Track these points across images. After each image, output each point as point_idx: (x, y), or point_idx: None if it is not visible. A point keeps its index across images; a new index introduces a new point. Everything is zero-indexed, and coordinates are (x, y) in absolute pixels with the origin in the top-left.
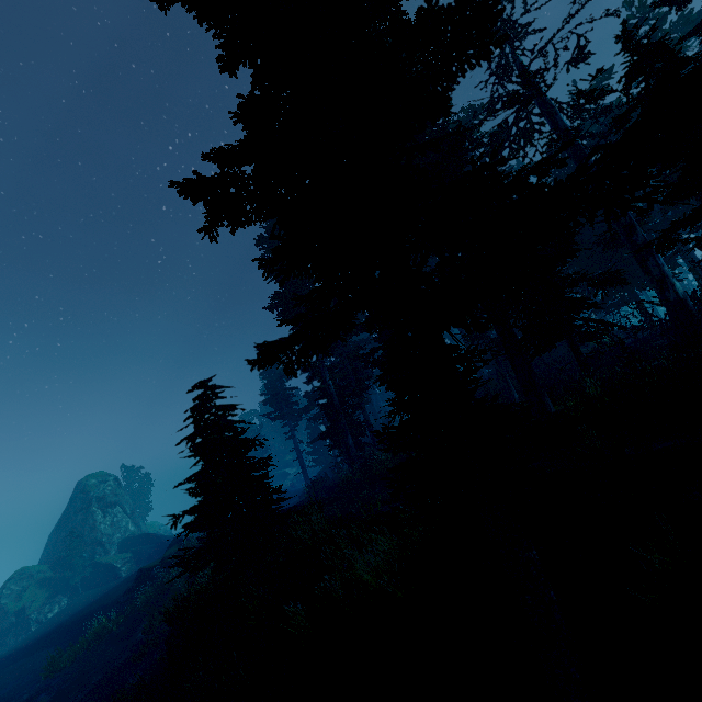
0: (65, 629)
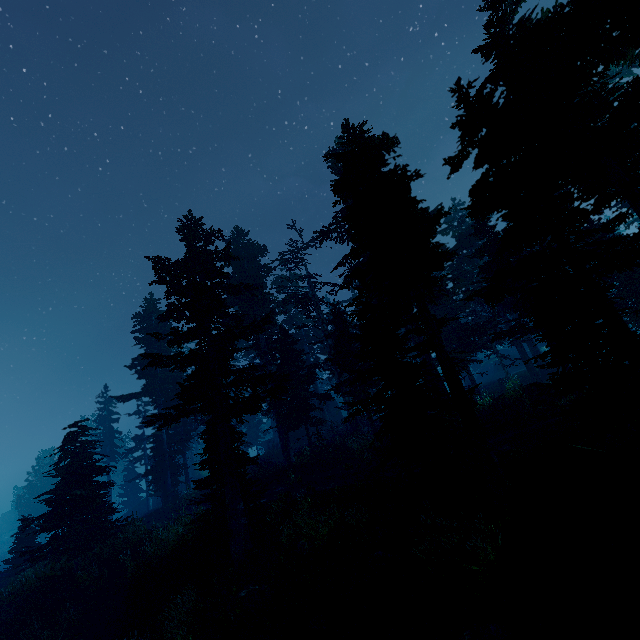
0: None
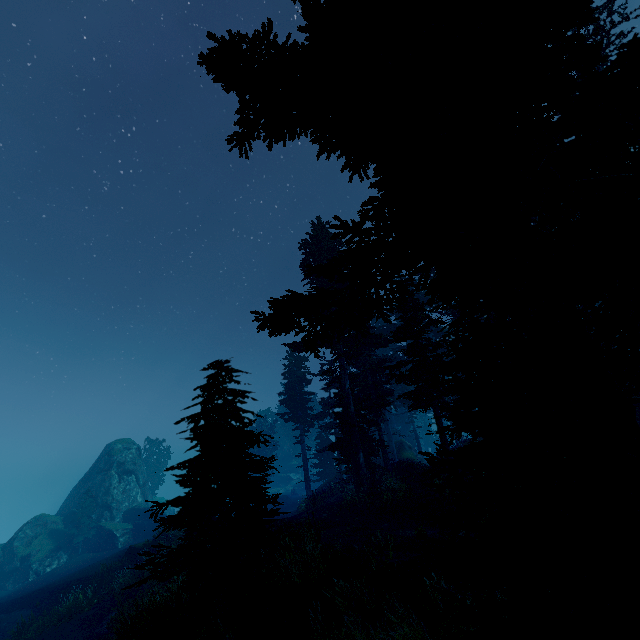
0: (49, 591)
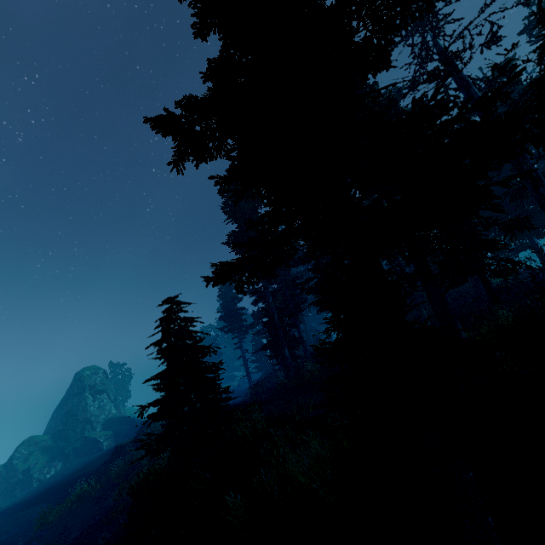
0: (56, 489)
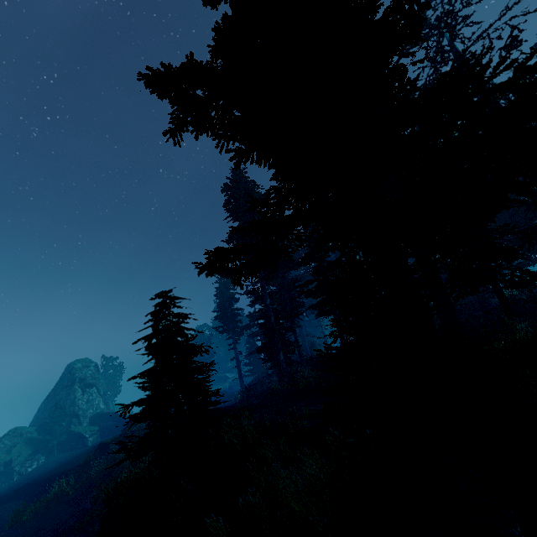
0: (35, 485)
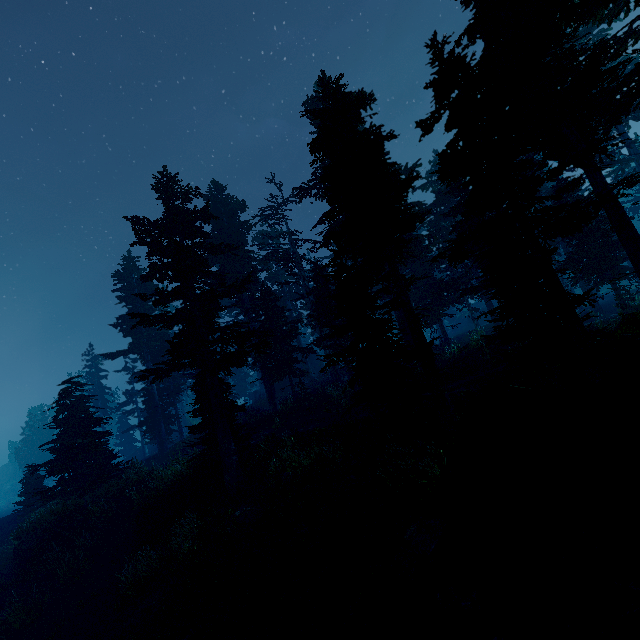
0: None
